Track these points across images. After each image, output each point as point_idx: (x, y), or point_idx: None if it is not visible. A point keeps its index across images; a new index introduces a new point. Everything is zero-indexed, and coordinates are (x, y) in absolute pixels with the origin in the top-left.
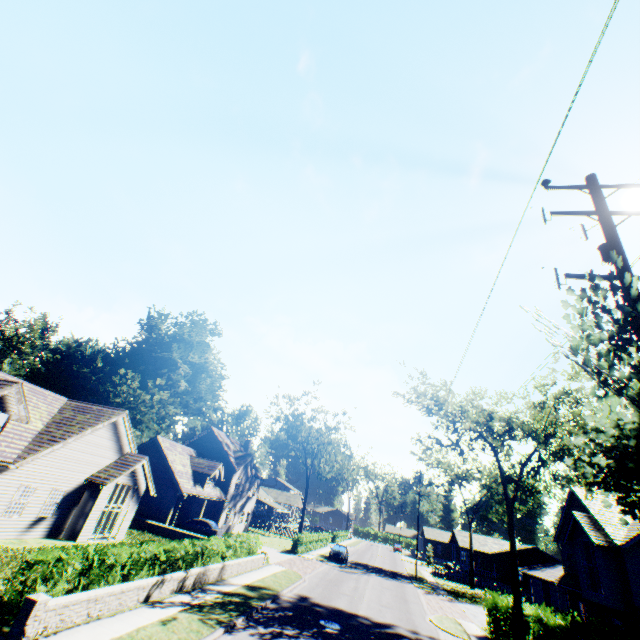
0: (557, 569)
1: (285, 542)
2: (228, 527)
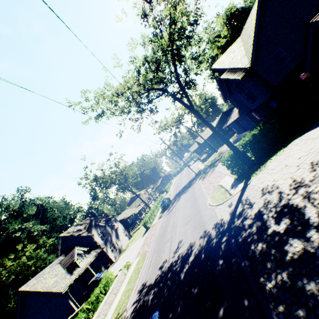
0: (234, 111)
1: None
2: (119, 251)
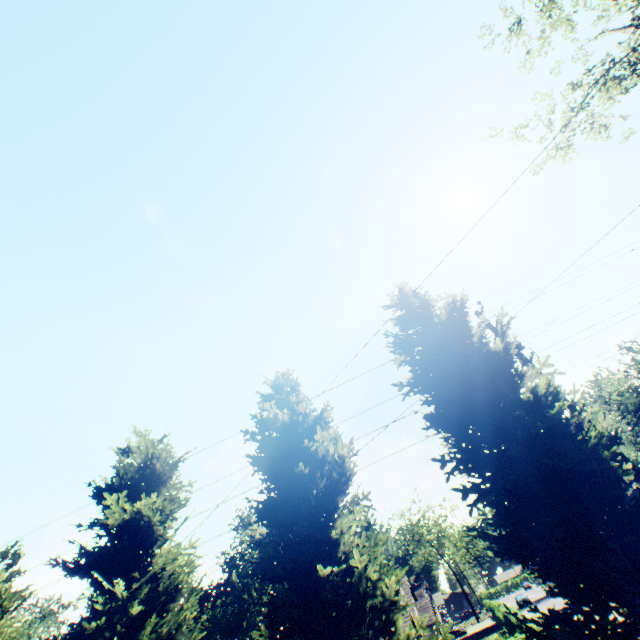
0: None
1: (480, 624)
2: None
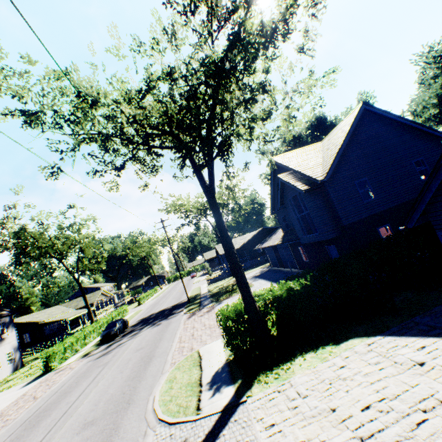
0: (278, 233)
1: None
2: None
